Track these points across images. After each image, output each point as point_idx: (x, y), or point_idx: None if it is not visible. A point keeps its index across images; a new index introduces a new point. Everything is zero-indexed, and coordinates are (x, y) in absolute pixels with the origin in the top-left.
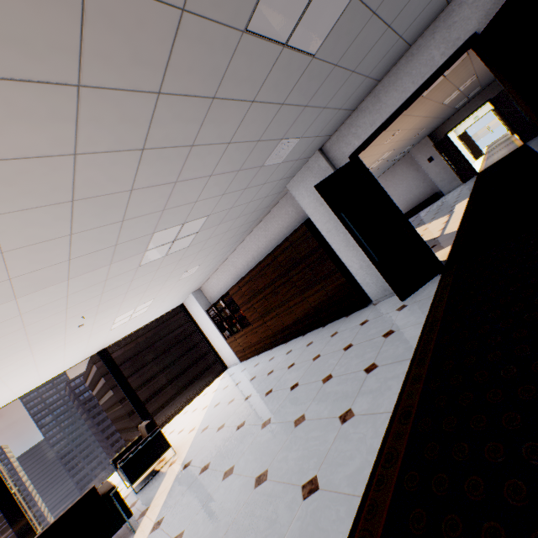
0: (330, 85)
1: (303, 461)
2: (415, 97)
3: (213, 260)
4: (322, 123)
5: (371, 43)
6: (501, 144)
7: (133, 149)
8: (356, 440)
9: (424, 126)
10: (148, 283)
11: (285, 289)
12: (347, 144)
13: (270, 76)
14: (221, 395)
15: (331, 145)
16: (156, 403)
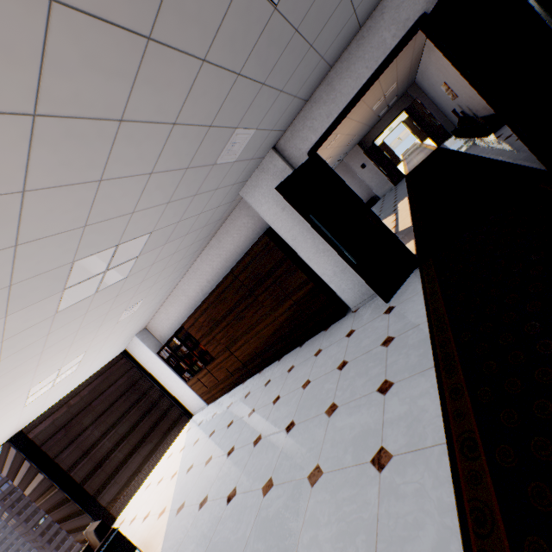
0: (289, 59)
1: (345, 541)
2: (371, 83)
3: (160, 290)
4: (277, 112)
5: (330, 9)
6: (414, 151)
7: (13, 111)
8: (413, 494)
9: (356, 133)
10: (74, 334)
11: (252, 311)
12: (304, 139)
13: (225, 21)
14: (192, 454)
15: (286, 141)
16: (104, 474)
